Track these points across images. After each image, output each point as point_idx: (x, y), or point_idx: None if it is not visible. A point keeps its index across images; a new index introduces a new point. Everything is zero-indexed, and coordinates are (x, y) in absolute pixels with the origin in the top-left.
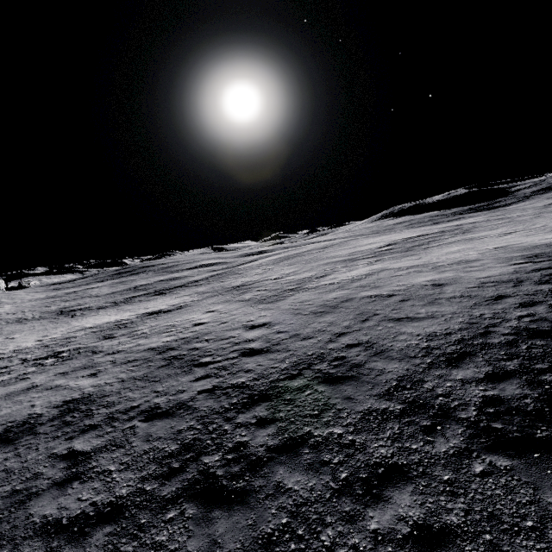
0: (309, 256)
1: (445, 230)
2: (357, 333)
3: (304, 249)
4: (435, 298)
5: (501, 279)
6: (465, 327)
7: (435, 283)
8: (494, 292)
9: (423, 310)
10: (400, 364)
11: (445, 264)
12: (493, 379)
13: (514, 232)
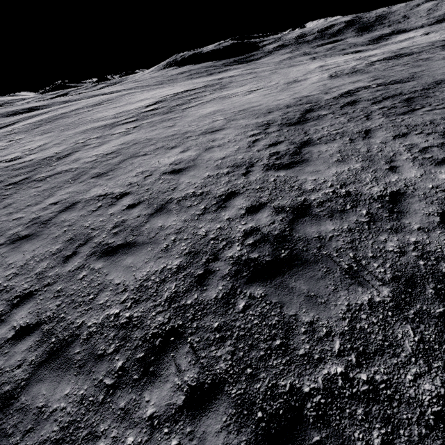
0: (73, 118)
1: (208, 85)
2: (46, 292)
3: (75, 107)
4: (166, 201)
5: (236, 162)
6: (184, 263)
7: (175, 169)
8: (226, 186)
9: (147, 227)
10: (75, 383)
11: (193, 135)
12: (195, 405)
13: (256, 90)
